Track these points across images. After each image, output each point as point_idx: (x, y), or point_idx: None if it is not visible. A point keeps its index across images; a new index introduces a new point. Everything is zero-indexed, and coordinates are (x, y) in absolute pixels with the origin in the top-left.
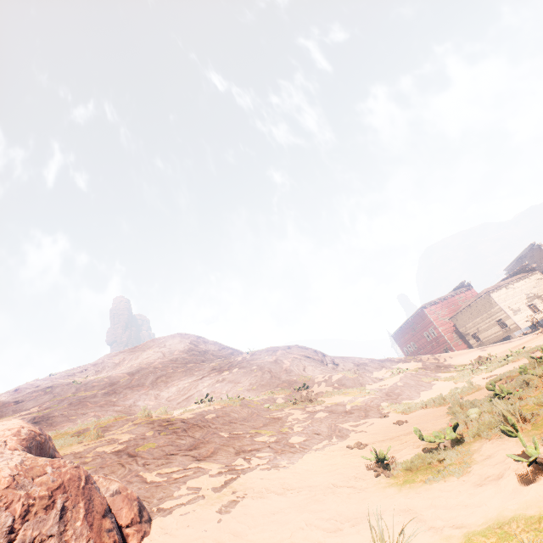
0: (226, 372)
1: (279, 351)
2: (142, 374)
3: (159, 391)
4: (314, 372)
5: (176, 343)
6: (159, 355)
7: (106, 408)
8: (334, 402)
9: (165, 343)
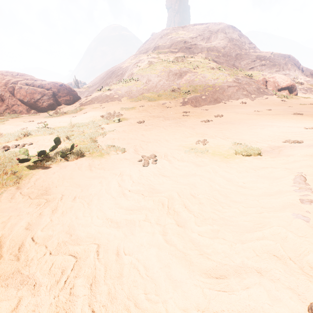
0: (264, 62)
1: (286, 59)
2: (227, 50)
3: (239, 61)
4: (298, 74)
5: (231, 33)
6: (227, 39)
7: (227, 63)
8: (308, 87)
9: (224, 30)
